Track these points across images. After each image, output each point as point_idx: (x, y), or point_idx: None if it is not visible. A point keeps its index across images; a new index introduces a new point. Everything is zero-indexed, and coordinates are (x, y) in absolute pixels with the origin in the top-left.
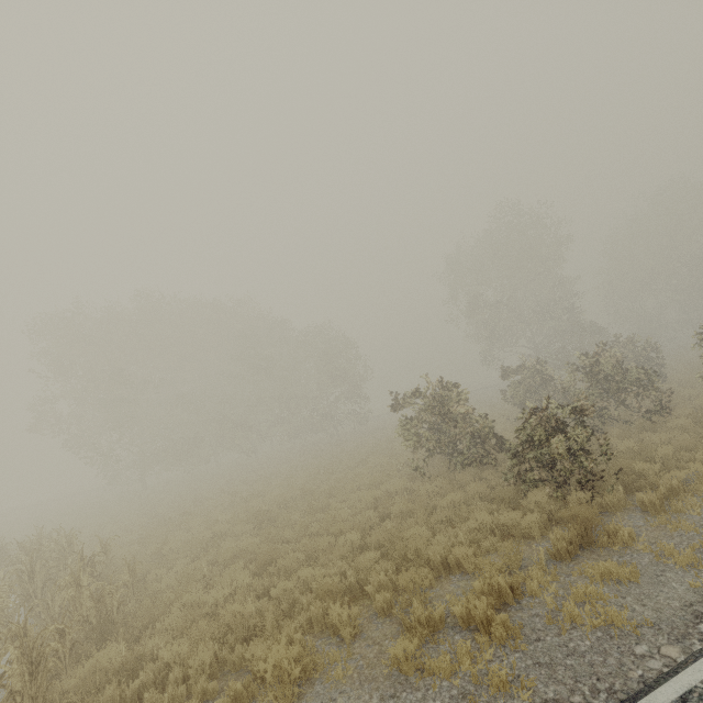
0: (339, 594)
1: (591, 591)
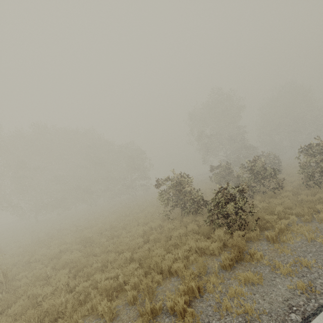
0: (110, 291)
1: (238, 291)
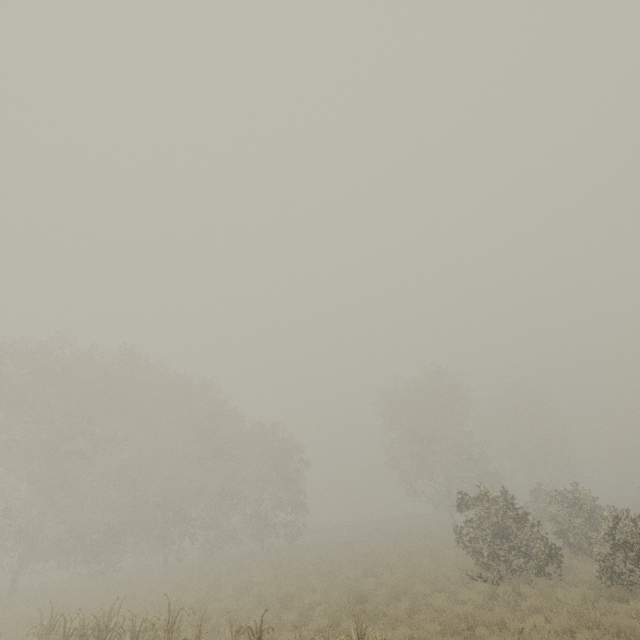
0: None
1: None
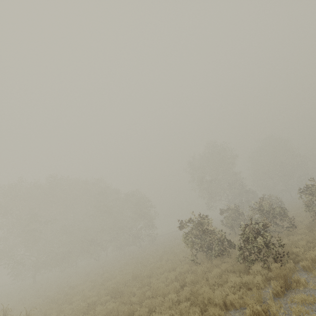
0: None
1: (300, 309)
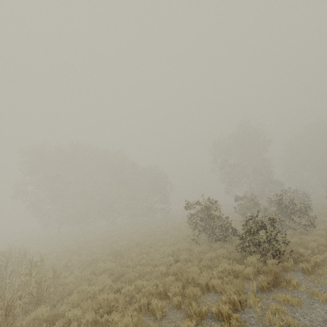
0: (155, 295)
1: (279, 308)
